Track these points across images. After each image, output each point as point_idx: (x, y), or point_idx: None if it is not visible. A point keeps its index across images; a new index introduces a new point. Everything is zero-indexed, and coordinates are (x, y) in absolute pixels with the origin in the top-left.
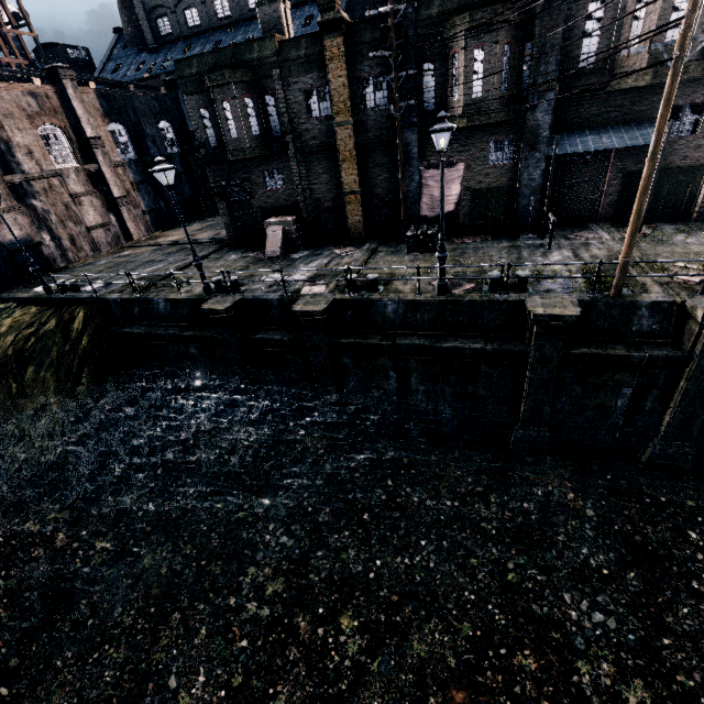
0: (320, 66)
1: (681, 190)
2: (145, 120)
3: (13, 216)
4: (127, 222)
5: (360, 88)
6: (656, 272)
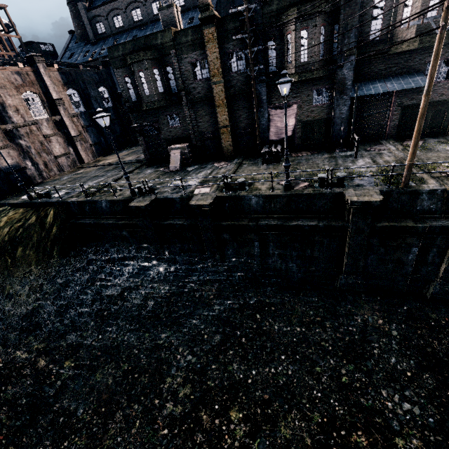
0: (201, 46)
1: (440, 116)
2: (90, 87)
3: (7, 150)
4: (80, 152)
5: (227, 59)
6: (429, 170)
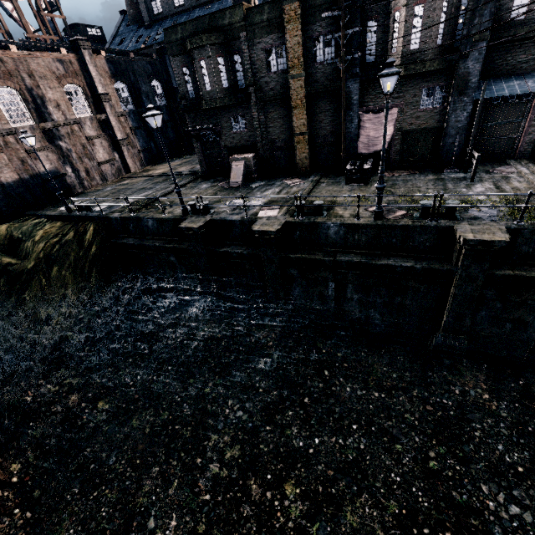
0: (279, 28)
1: None
2: (141, 80)
3: (46, 153)
4: (126, 159)
5: (311, 45)
6: None
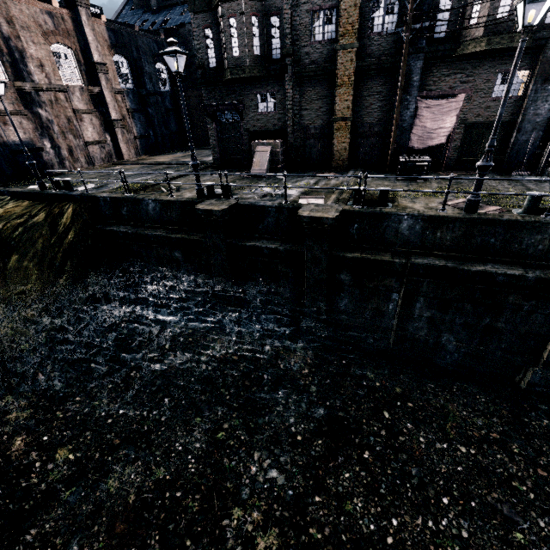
0: None
1: None
2: (145, 58)
3: (19, 119)
4: (120, 143)
5: (370, 11)
6: None
